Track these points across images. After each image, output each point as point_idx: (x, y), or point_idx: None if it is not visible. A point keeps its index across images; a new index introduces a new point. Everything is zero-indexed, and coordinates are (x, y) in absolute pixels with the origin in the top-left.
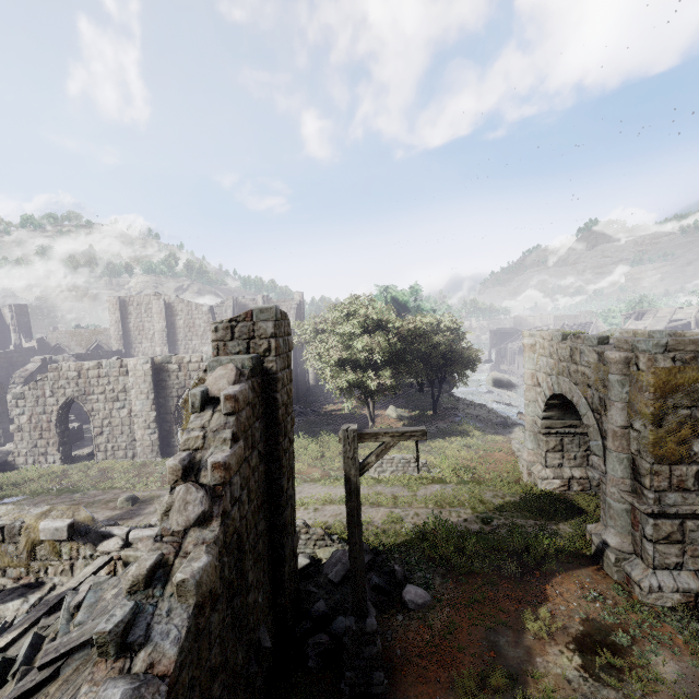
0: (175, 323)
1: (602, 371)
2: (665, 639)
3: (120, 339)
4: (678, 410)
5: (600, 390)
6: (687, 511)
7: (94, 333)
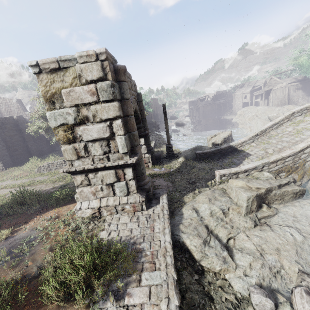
0: (0, 110)
1: None
2: (52, 235)
3: None
4: (61, 110)
5: None
6: (80, 169)
7: None
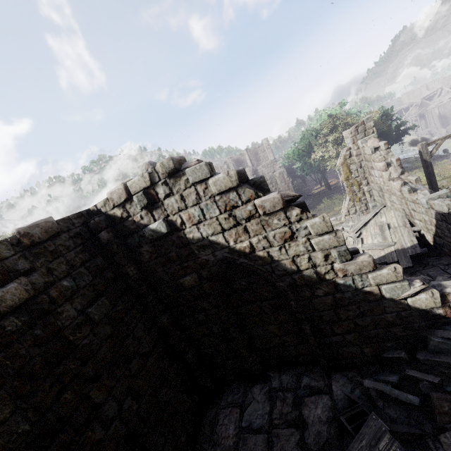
0: None
1: None
2: None
3: None
4: None
5: None
6: None
7: None
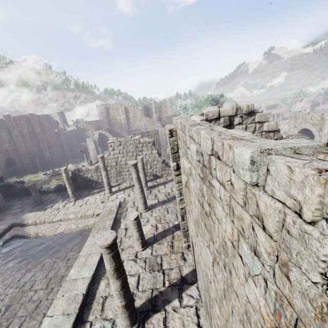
0: (128, 116)
1: (321, 121)
2: None
3: (107, 123)
4: None
5: (320, 126)
6: None
7: (97, 122)
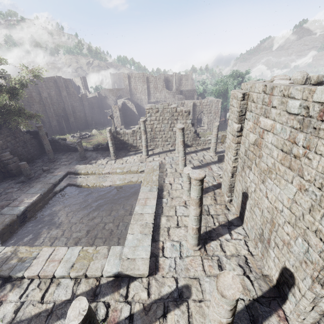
0: (149, 86)
1: None
2: None
3: (128, 93)
4: None
5: None
6: None
7: (118, 90)
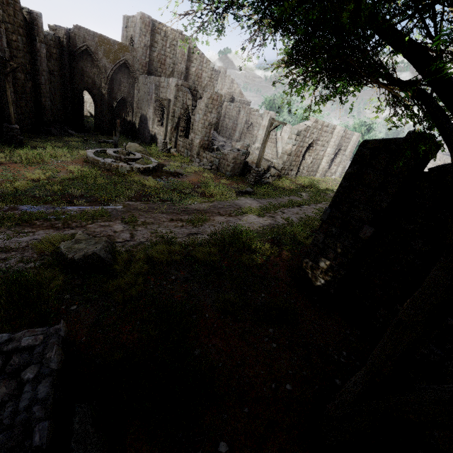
0: (189, 69)
1: None
2: None
3: (145, 65)
4: None
5: None
6: None
7: (122, 48)
